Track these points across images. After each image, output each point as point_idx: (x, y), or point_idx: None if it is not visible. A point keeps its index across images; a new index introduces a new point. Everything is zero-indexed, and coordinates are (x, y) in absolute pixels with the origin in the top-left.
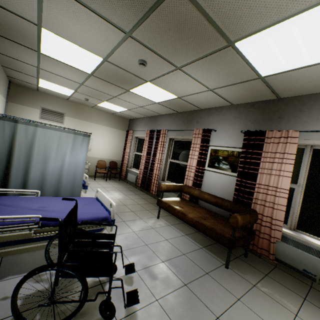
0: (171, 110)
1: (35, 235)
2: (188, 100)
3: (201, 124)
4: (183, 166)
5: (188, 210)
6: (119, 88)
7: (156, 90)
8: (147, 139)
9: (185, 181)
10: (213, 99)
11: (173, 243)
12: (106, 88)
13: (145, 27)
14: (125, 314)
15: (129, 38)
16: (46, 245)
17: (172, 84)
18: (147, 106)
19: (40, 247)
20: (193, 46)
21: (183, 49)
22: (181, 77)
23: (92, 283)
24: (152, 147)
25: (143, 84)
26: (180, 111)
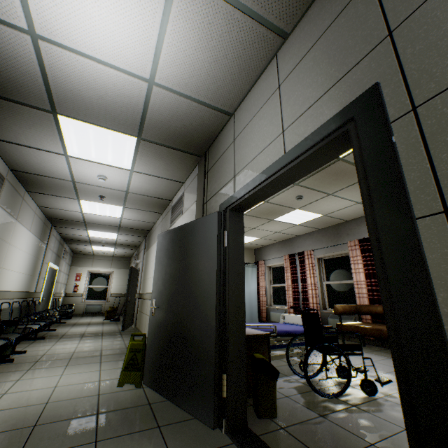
0: (311, 228)
1: (275, 342)
2: (334, 216)
3: (353, 235)
4: (346, 285)
5: (381, 327)
6: (264, 219)
7: (301, 214)
8: (288, 265)
9: (358, 301)
10: (360, 209)
11: (383, 363)
12: (250, 222)
13: (310, 178)
14: (383, 395)
15: (295, 186)
16: (279, 355)
17: (320, 206)
18: (285, 230)
19: (276, 357)
20: (346, 180)
21: (337, 183)
22: (331, 200)
23: (335, 383)
24: (296, 273)
25: (290, 211)
26: (322, 227)
